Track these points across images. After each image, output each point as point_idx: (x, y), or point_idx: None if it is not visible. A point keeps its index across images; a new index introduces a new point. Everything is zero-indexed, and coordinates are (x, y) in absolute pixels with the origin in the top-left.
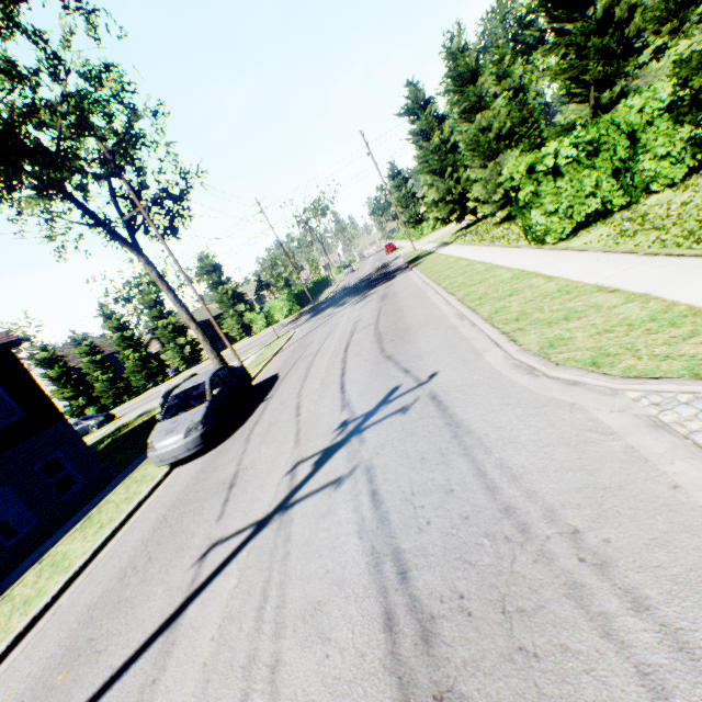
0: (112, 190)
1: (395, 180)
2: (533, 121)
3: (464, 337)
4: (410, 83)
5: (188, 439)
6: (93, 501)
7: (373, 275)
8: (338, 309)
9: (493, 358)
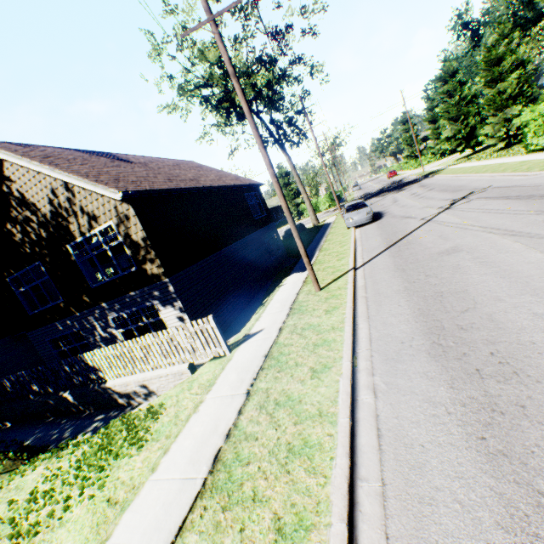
0: (273, 120)
1: (405, 125)
2: (527, 86)
3: (499, 179)
4: (445, 61)
5: (367, 216)
6: (314, 242)
7: (392, 185)
8: (383, 197)
9: (517, 178)
